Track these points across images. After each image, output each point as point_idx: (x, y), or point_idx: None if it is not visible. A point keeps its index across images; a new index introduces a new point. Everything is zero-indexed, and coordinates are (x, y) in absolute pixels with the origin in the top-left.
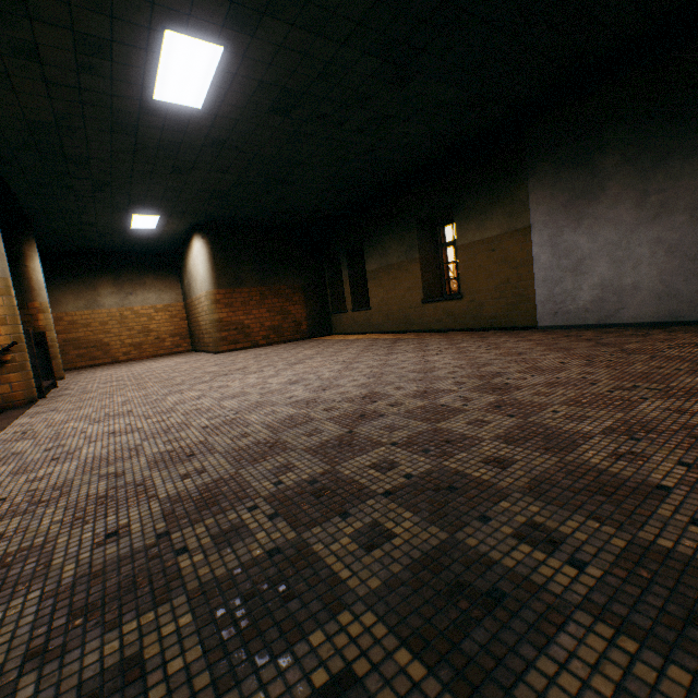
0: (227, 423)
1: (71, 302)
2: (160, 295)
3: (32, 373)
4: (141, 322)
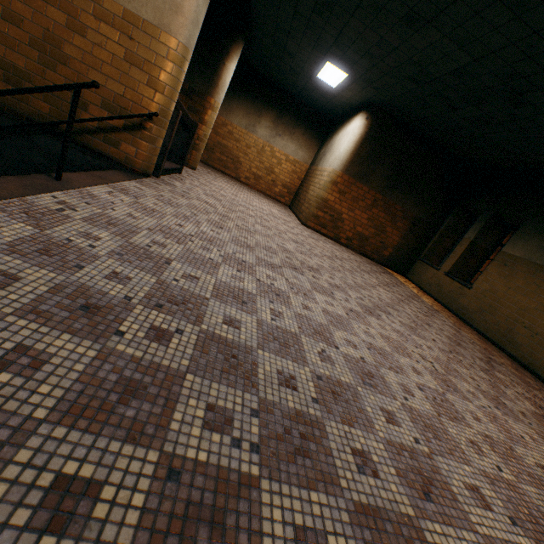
0: (215, 507)
1: (239, 117)
2: (298, 149)
3: (158, 150)
4: (271, 161)
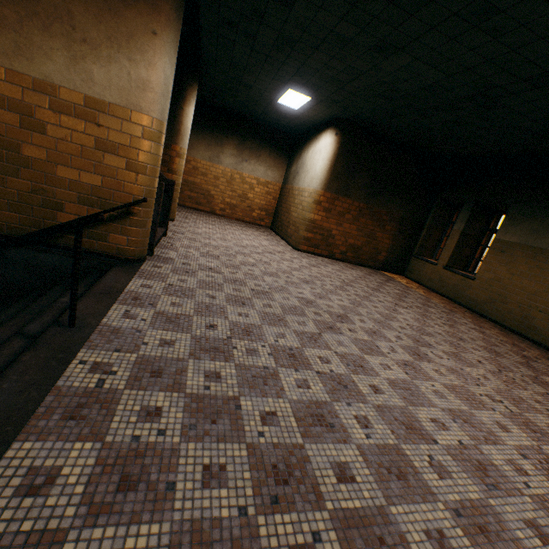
0: None
1: (200, 151)
2: (267, 170)
3: (149, 231)
4: (243, 188)
